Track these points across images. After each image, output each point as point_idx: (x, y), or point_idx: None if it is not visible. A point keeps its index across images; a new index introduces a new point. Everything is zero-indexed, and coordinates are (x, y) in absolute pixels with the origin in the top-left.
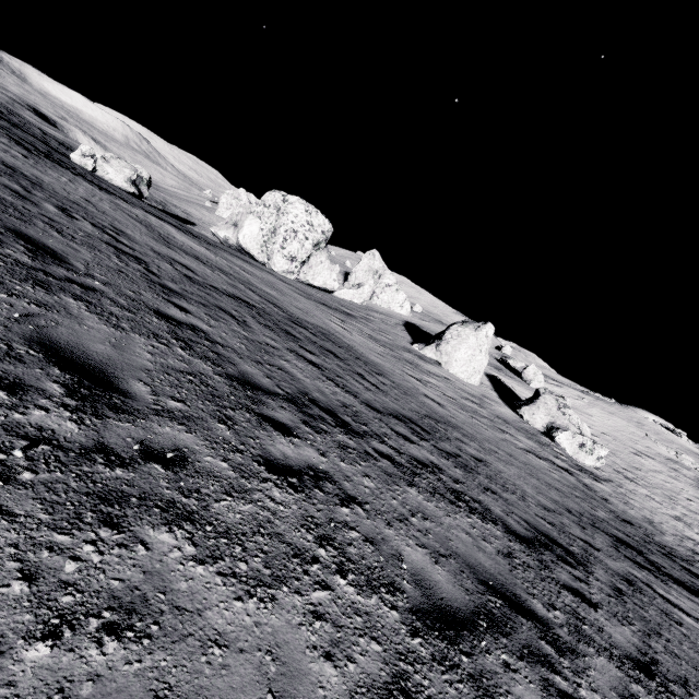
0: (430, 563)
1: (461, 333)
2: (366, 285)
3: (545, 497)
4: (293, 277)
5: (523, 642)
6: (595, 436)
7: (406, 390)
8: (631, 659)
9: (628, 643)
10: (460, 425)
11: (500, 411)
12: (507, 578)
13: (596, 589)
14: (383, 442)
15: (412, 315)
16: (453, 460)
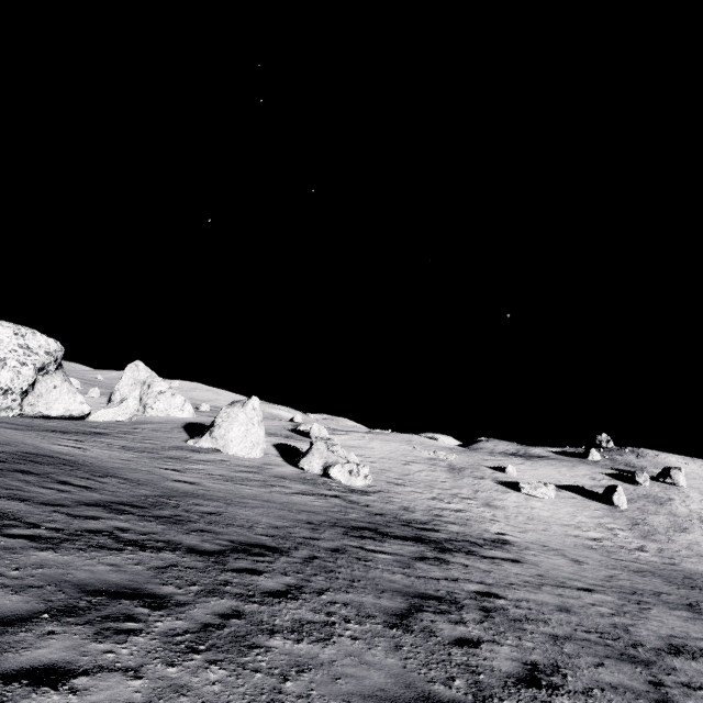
0: (3, 595)
1: (230, 414)
2: (129, 398)
3: (286, 520)
4: (13, 414)
5: (104, 614)
6: (374, 462)
7: (144, 481)
8: (270, 592)
9: (279, 585)
10: (210, 493)
11: (281, 471)
12: (140, 581)
13: (281, 563)
14: (36, 527)
15: (198, 415)
16: (163, 520)
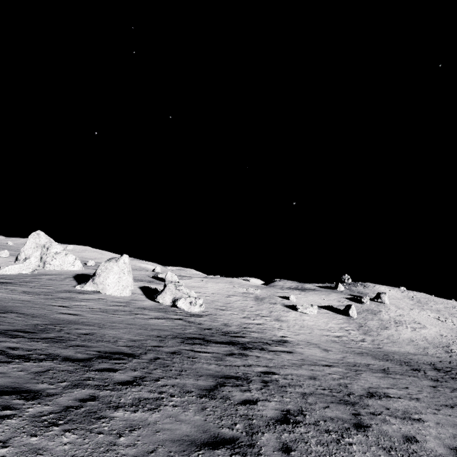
0: None
1: (107, 266)
2: (32, 257)
3: (142, 336)
4: None
5: None
6: (208, 296)
7: (37, 315)
8: (120, 382)
9: (128, 377)
10: (88, 321)
11: (143, 304)
12: (20, 382)
13: (133, 363)
14: None
15: (85, 268)
16: (48, 340)
